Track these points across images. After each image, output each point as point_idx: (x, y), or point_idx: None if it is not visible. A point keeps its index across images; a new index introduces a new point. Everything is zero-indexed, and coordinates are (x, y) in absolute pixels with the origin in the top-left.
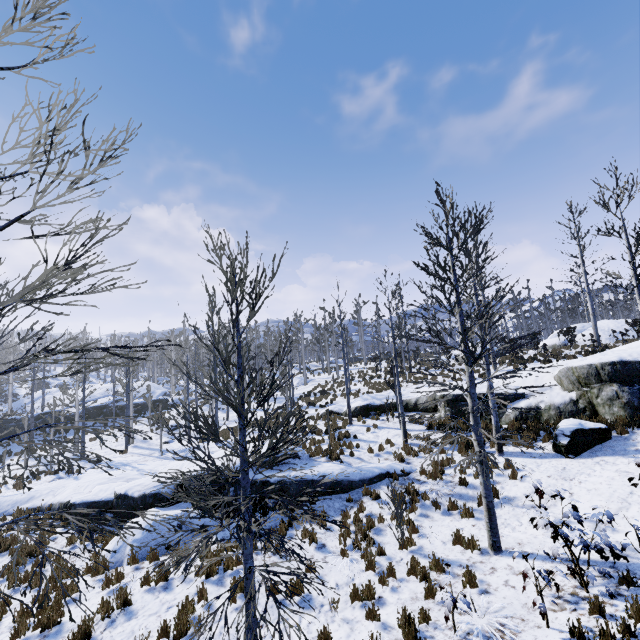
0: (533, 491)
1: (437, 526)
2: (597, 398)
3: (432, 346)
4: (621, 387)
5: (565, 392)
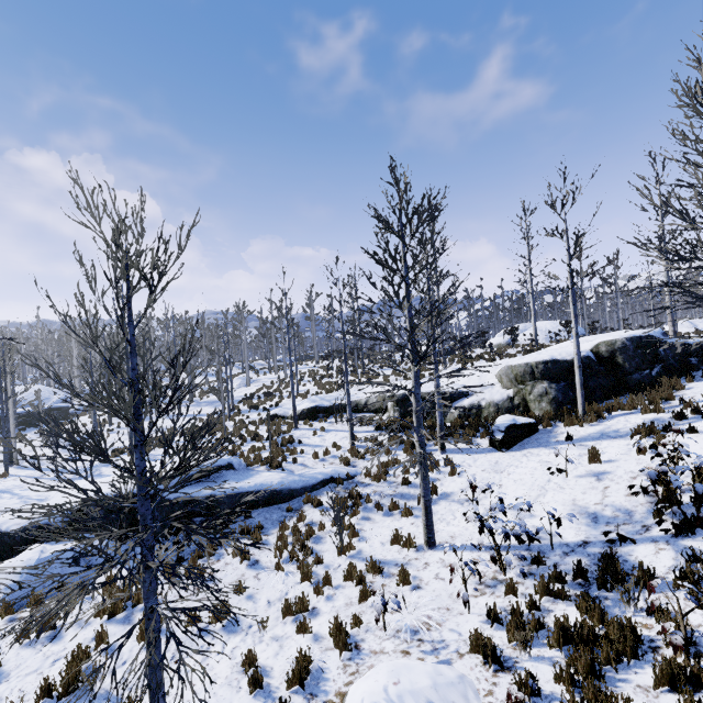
0: (469, 485)
1: (378, 528)
2: (530, 395)
3: (379, 344)
4: (550, 384)
5: (504, 390)
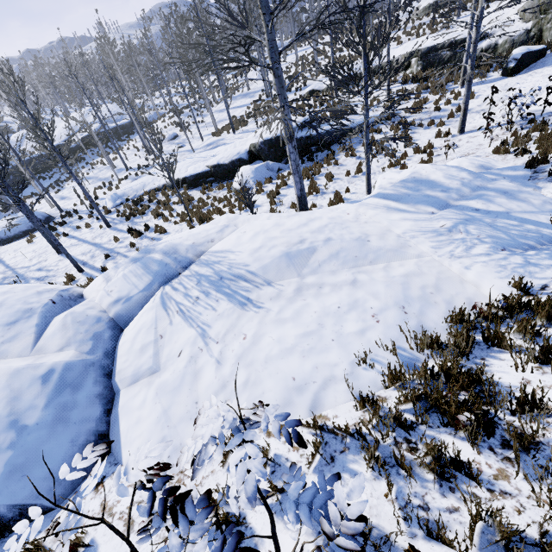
0: (483, 102)
1: (423, 135)
2: (548, 24)
3: None
4: None
5: (524, 24)
